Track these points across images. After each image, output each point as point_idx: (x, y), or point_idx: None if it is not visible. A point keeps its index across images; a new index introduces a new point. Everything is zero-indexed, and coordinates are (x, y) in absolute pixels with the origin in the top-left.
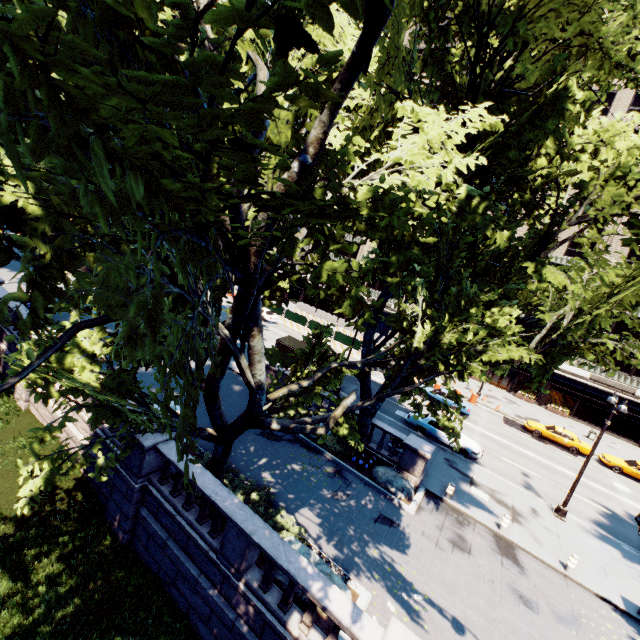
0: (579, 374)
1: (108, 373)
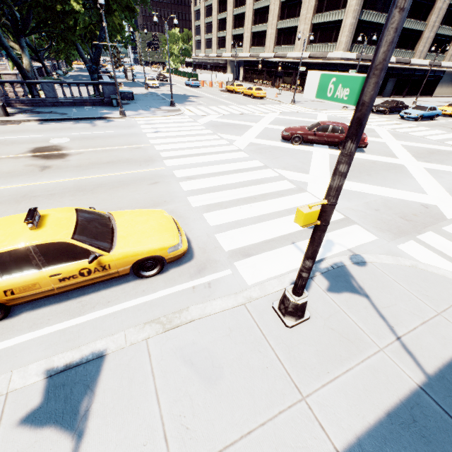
0: (304, 56)
1: None
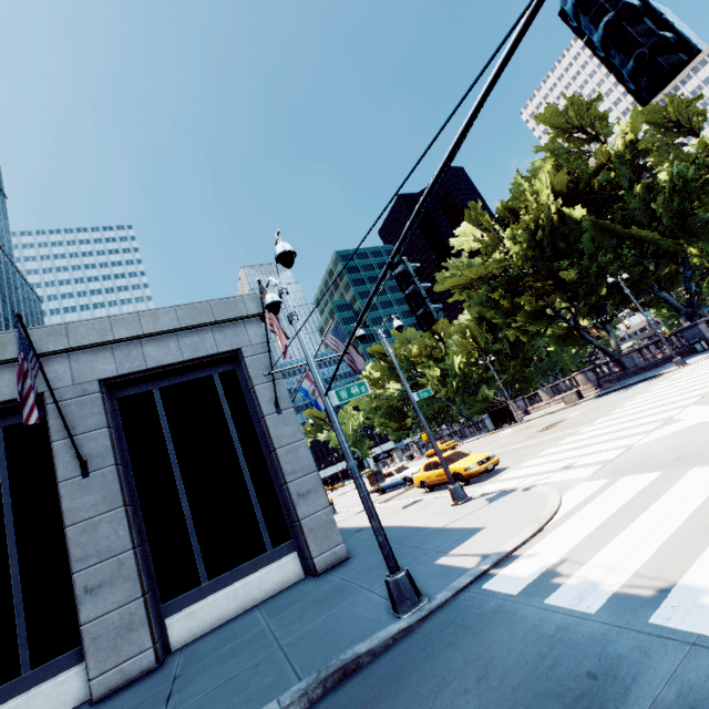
0: None
1: (667, 310)
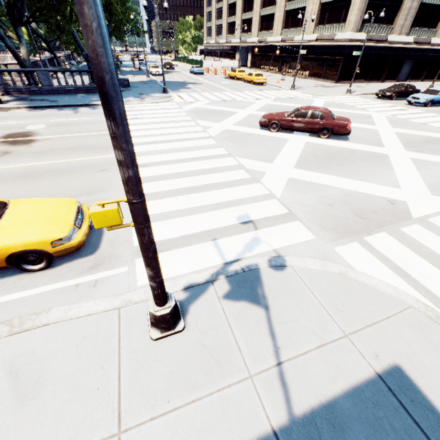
0: (311, 39)
1: (28, 37)
